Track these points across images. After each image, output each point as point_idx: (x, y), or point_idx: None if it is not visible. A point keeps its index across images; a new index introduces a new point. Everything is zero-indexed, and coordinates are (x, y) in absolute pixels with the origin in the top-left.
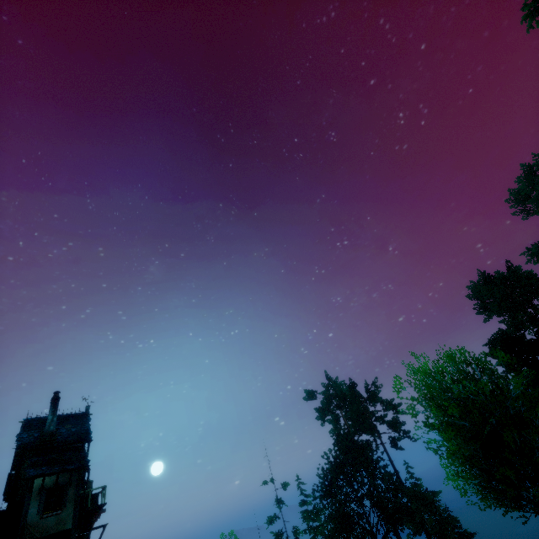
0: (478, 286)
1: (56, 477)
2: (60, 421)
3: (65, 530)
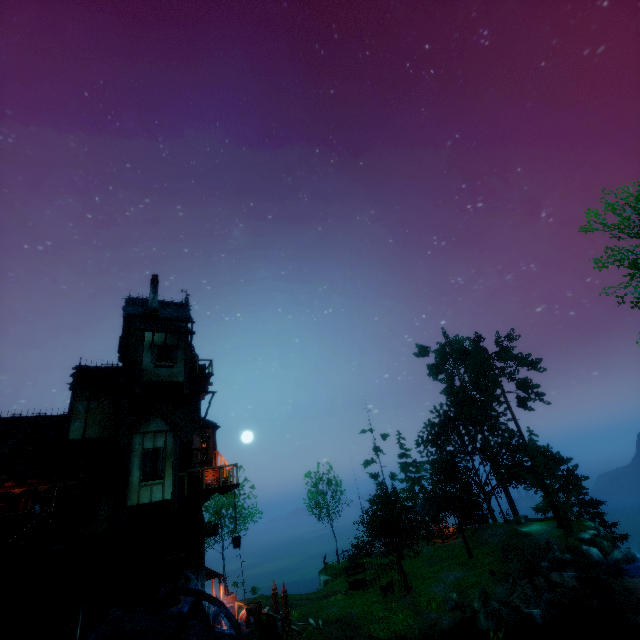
0: None
1: (164, 338)
2: (161, 305)
3: (178, 381)
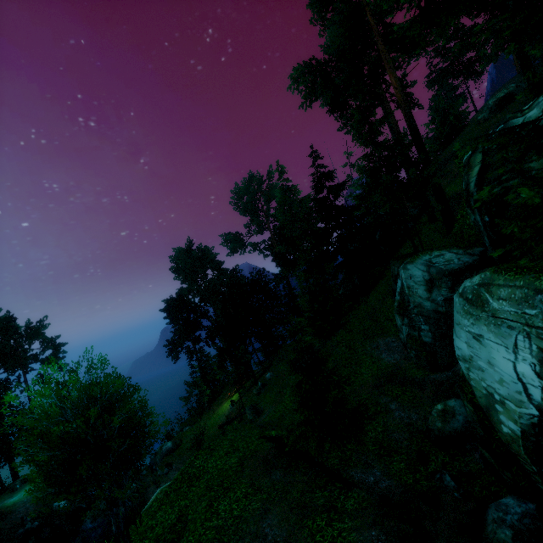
0: (180, 254)
1: None
2: None
3: None
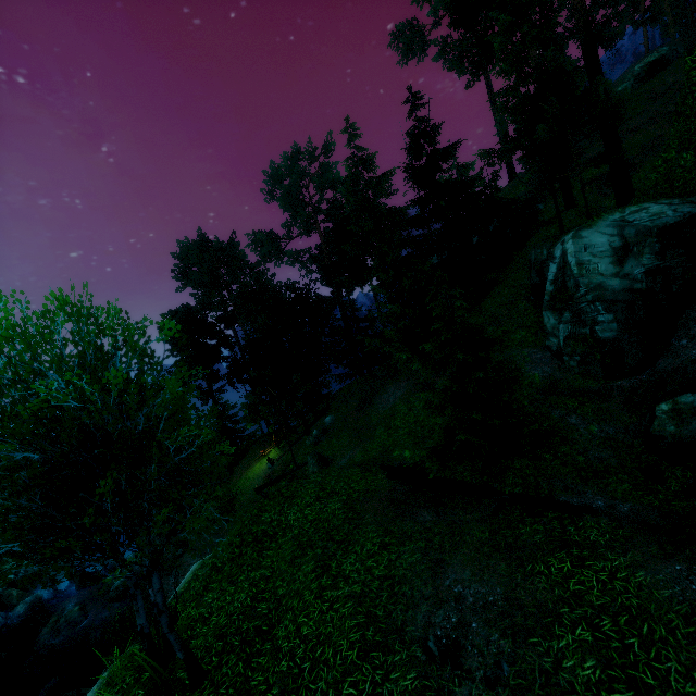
0: (191, 246)
1: None
2: None
3: None
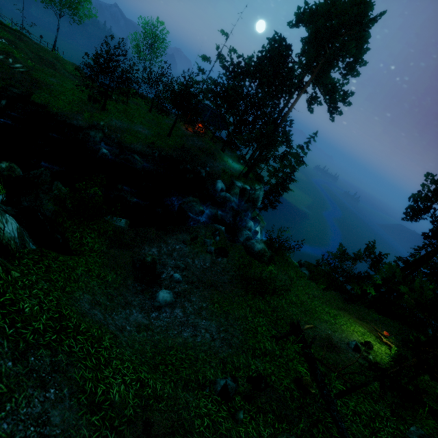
0: None
1: None
2: None
3: None
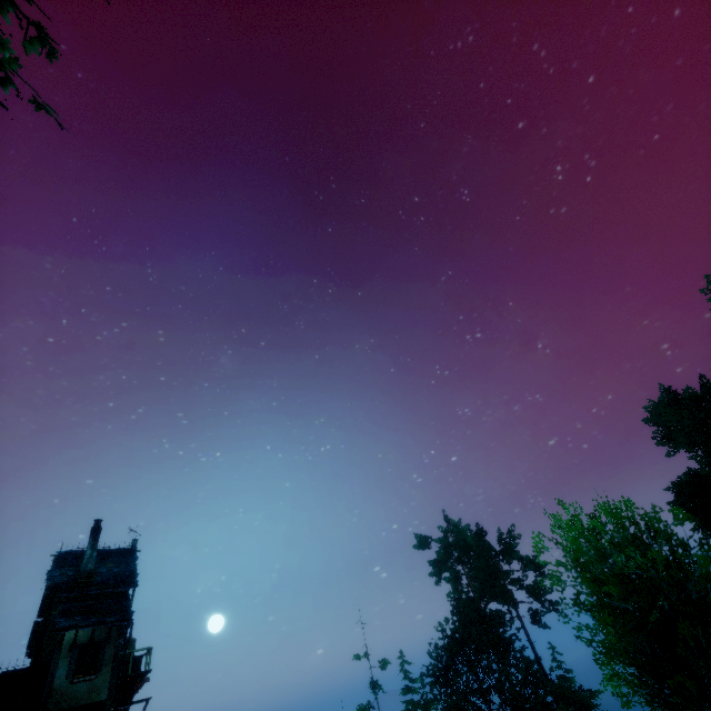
0: (659, 408)
1: (91, 630)
2: (100, 557)
3: (98, 701)
